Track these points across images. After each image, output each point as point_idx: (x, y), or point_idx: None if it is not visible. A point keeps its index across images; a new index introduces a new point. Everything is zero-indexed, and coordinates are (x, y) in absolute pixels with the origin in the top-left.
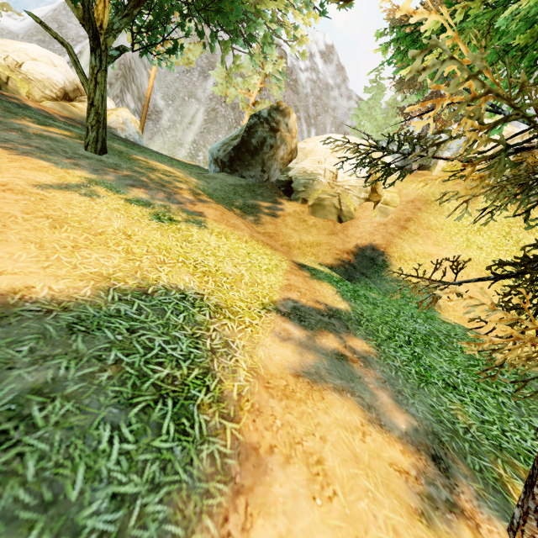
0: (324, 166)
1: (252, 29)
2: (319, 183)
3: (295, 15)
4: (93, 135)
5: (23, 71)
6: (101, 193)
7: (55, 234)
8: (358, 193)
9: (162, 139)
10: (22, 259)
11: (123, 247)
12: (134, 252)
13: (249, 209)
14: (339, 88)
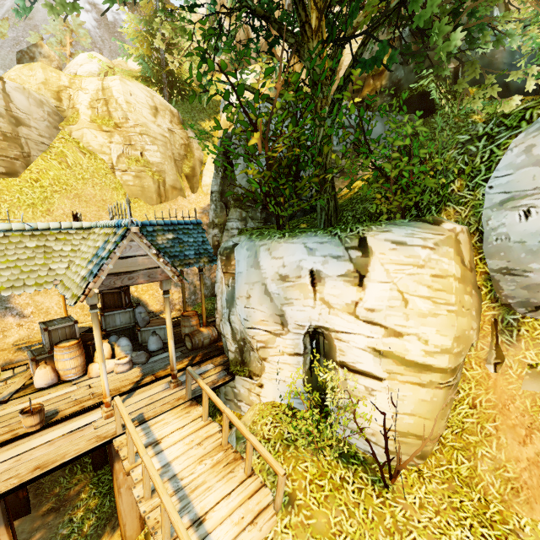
0: (70, 72)
1: None
2: None
3: None
4: None
5: None
6: None
7: None
8: None
9: None
10: None
11: None
12: None
13: None
14: None
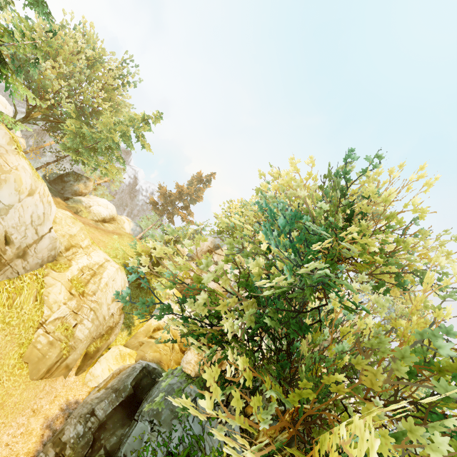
0: (89, 202)
1: None
2: (81, 204)
3: None
4: None
5: None
6: None
7: None
8: (94, 216)
9: (33, 163)
10: None
11: None
12: None
13: None
14: None
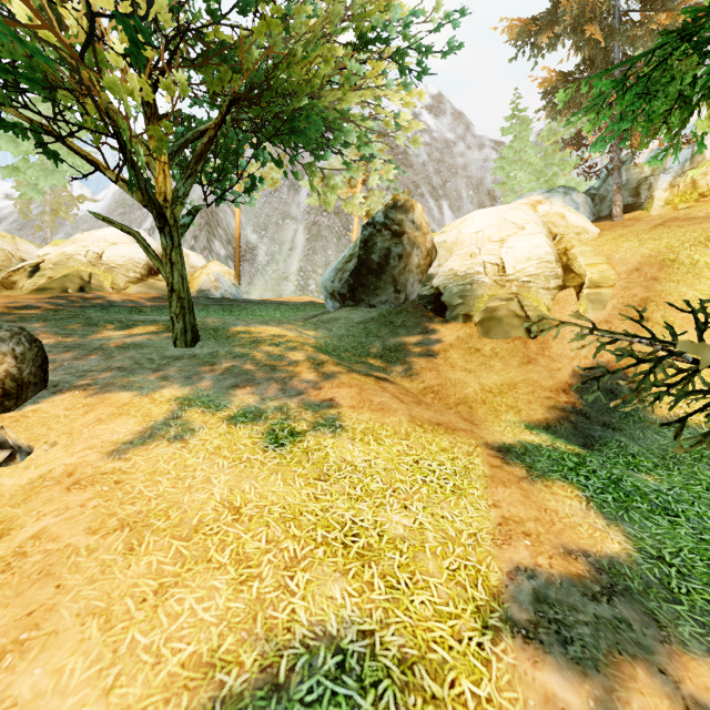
0: (481, 260)
1: (340, 135)
2: (480, 286)
3: (393, 99)
4: (180, 326)
5: (105, 260)
6: (196, 423)
7: (130, 568)
8: (545, 283)
9: (263, 280)
10: (74, 680)
11: (231, 549)
12: (247, 555)
13: (392, 355)
14: (463, 140)
